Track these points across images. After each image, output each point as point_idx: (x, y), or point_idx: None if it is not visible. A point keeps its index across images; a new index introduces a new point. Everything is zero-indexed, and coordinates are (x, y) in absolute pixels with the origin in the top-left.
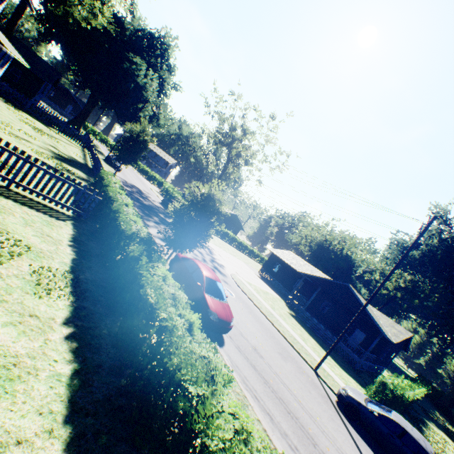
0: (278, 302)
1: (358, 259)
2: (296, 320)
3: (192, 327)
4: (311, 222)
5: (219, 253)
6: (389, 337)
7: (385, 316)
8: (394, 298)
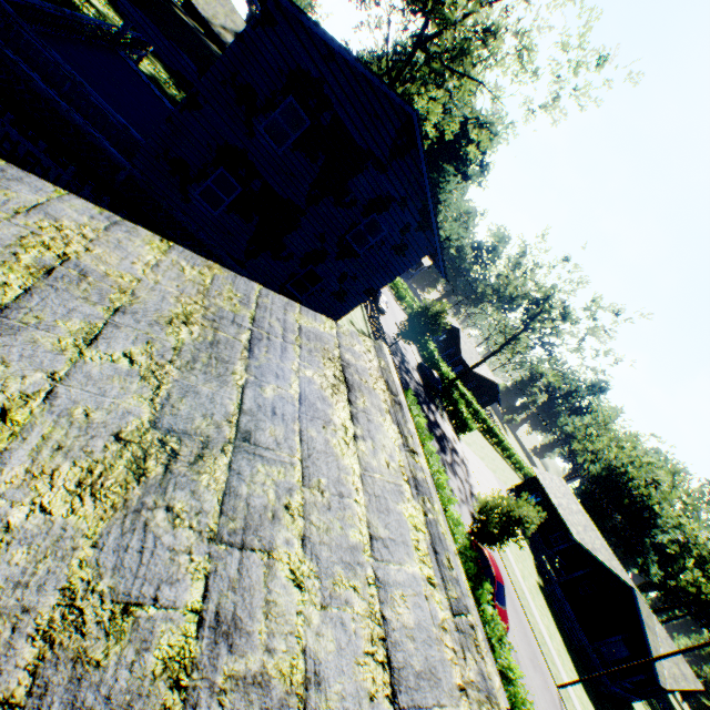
0: (527, 561)
1: (668, 520)
2: (544, 596)
3: (514, 674)
4: (612, 436)
5: (472, 467)
6: (662, 681)
7: (671, 643)
8: (705, 603)
